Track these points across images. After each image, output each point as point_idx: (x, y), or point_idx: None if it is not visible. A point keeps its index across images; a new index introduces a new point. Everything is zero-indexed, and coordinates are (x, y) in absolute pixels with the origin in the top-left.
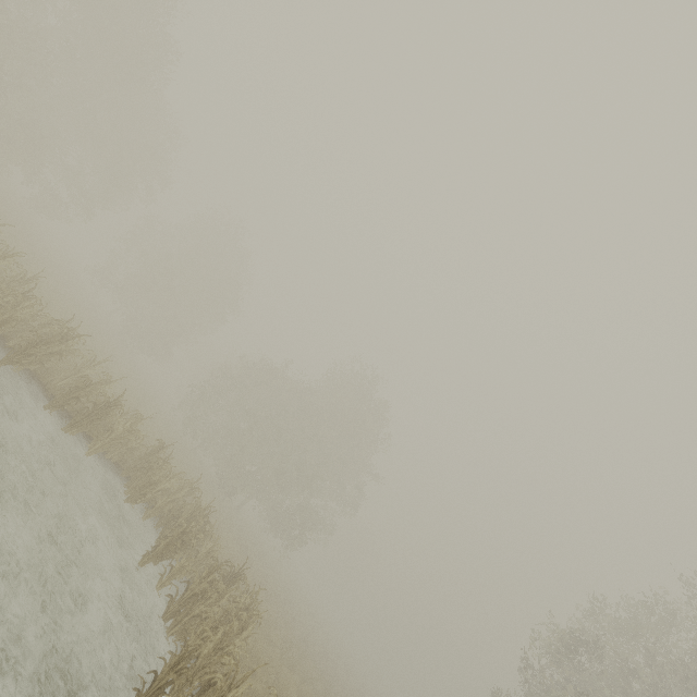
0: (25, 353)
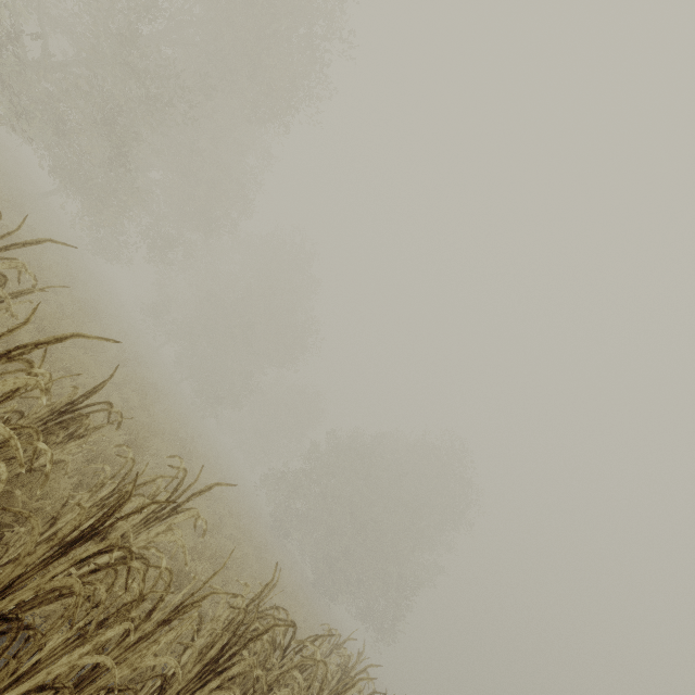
0: None
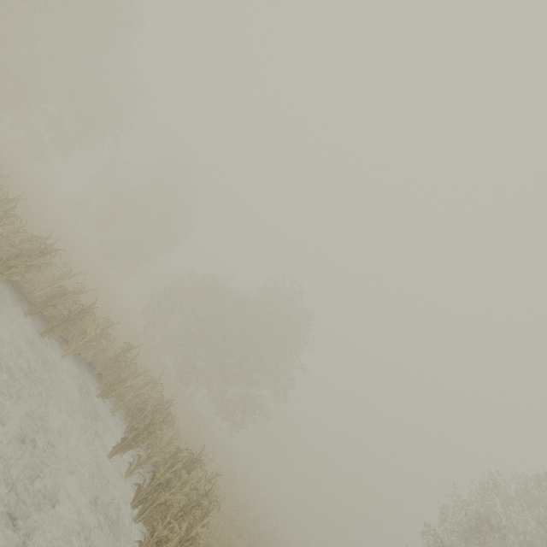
0: (5, 264)
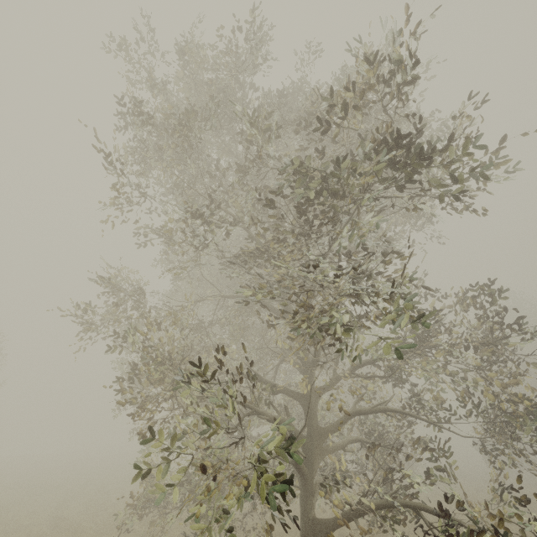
0: None
